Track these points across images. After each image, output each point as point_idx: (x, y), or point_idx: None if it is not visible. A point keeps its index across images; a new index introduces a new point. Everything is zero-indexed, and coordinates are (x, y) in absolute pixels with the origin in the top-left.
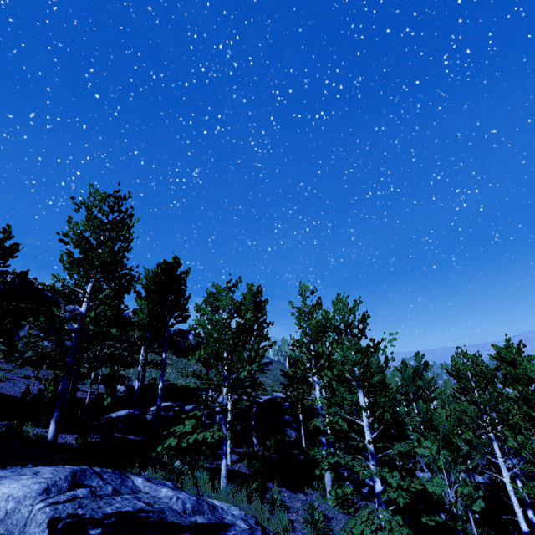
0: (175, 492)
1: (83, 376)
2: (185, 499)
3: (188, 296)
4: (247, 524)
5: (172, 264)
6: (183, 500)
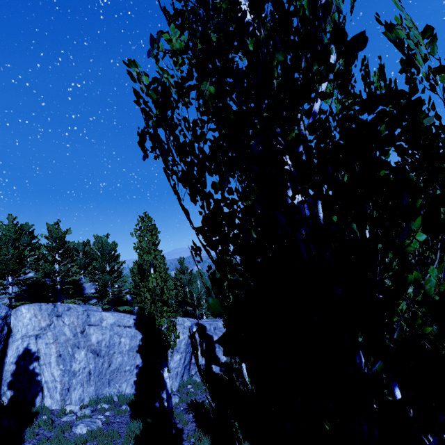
0: None
1: None
2: None
3: None
4: None
5: None
6: None
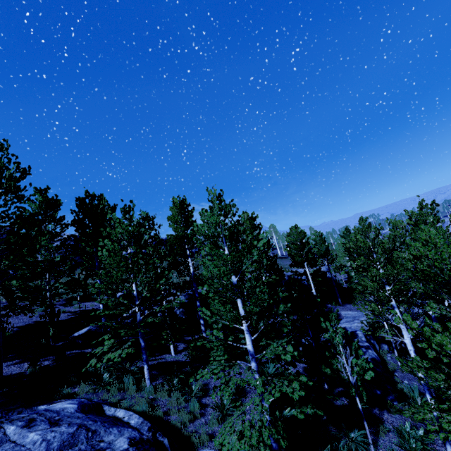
0: (45, 433)
1: (72, 299)
2: (55, 437)
3: (106, 226)
4: (132, 437)
5: (85, 199)
6: (49, 441)
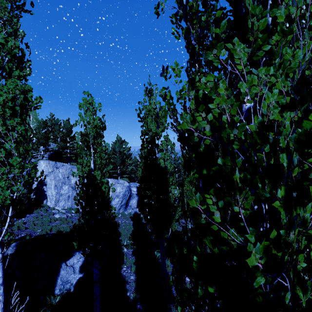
0: None
1: None
2: None
3: None
4: None
5: None
6: None
